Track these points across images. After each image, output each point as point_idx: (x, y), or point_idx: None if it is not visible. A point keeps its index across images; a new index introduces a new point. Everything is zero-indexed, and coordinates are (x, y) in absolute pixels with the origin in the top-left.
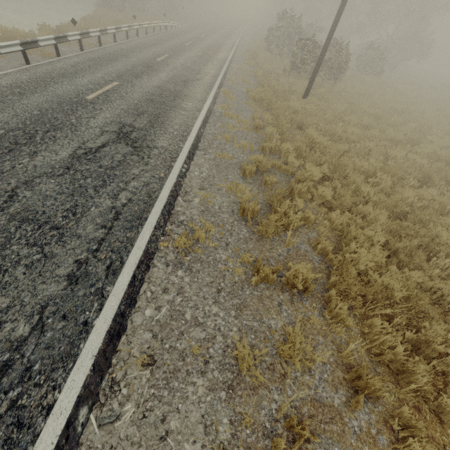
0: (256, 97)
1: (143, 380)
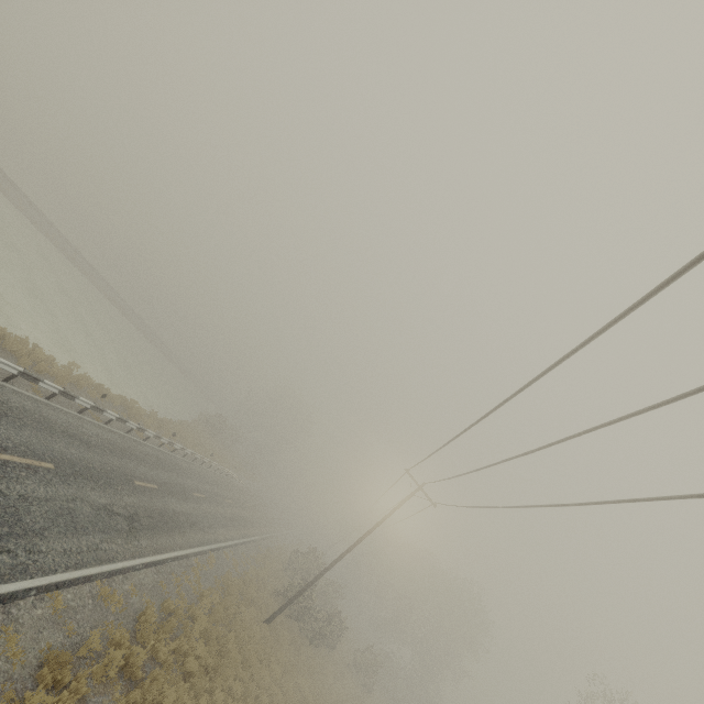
0: (228, 581)
1: (50, 611)
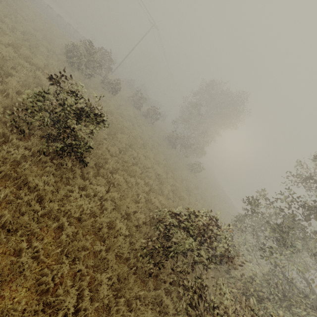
0: None
1: None
